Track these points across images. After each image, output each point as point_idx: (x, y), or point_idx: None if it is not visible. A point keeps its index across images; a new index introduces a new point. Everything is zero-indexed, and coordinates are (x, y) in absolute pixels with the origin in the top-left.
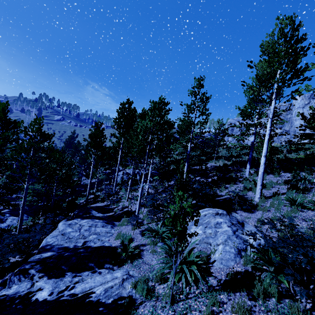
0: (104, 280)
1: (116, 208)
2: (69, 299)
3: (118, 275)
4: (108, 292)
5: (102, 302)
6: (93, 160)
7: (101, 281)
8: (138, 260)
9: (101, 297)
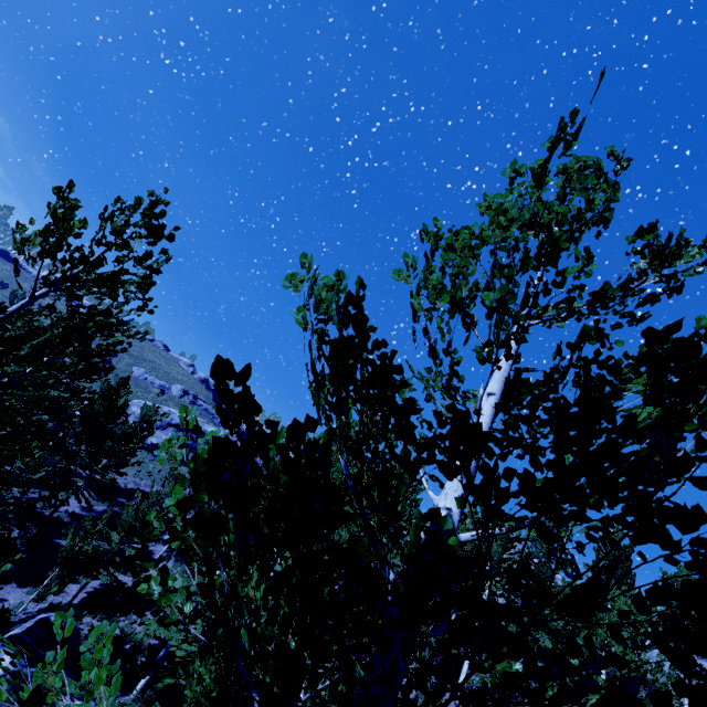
0: None
1: None
2: None
3: None
4: None
5: None
6: None
7: None
8: None
9: None
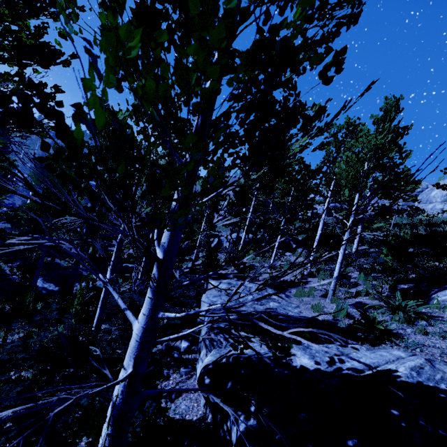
0: (385, 358)
1: (260, 277)
2: (354, 374)
3: (400, 354)
4: (422, 373)
5: (432, 387)
6: (207, 210)
7: (381, 358)
8: (404, 340)
9: (418, 378)
